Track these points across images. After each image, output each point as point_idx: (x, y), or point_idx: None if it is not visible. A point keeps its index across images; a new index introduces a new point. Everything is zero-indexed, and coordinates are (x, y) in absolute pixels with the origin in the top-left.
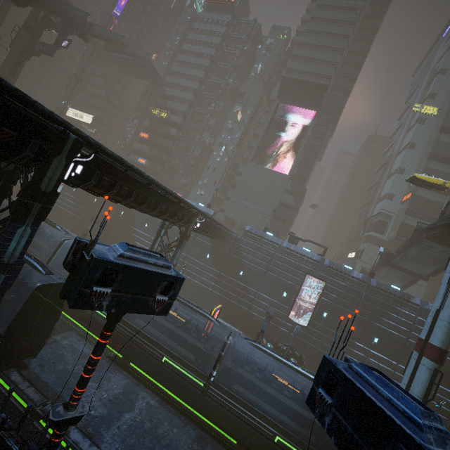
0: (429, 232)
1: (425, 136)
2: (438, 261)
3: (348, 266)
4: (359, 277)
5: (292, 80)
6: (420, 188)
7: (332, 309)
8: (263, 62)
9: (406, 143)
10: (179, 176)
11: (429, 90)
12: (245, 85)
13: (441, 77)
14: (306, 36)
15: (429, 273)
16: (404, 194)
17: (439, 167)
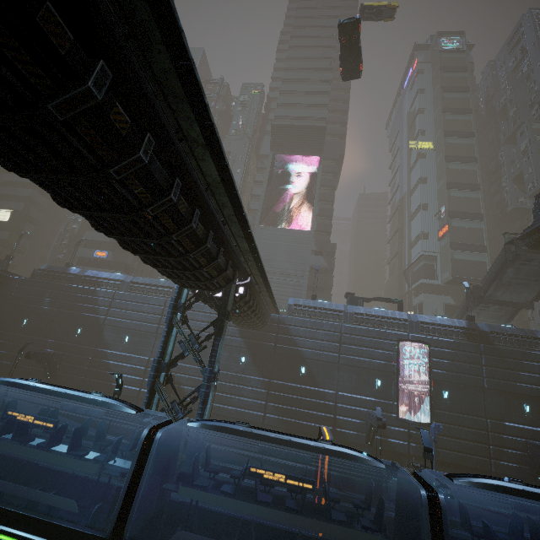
0: (531, 237)
1: (432, 169)
2: None
3: (440, 316)
4: (464, 325)
5: (284, 127)
6: (452, 218)
7: (453, 383)
8: (242, 118)
9: (416, 179)
10: None
11: (416, 129)
12: (226, 143)
13: (423, 116)
14: (285, 84)
15: (532, 298)
16: (438, 229)
17: (460, 194)
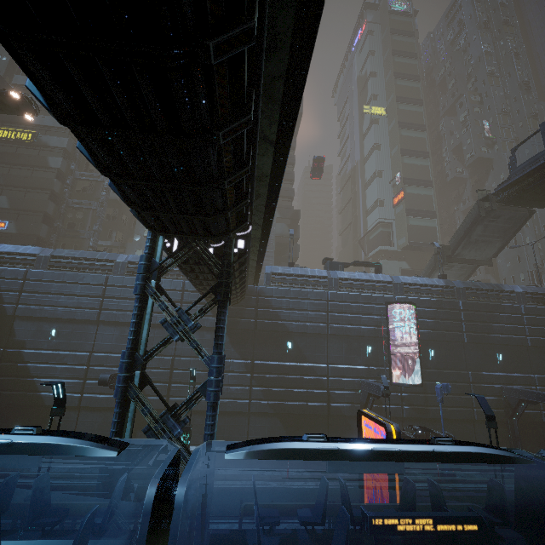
0: (507, 191)
1: (385, 135)
2: (503, 234)
3: (418, 276)
4: (443, 283)
5: None
6: (406, 185)
7: (437, 341)
8: None
9: (370, 146)
10: (92, 235)
11: (368, 93)
12: None
13: (375, 80)
14: None
15: (492, 255)
16: (393, 197)
17: (413, 161)
